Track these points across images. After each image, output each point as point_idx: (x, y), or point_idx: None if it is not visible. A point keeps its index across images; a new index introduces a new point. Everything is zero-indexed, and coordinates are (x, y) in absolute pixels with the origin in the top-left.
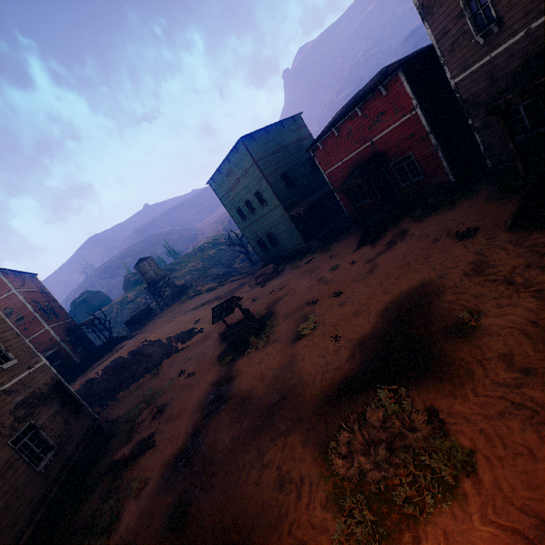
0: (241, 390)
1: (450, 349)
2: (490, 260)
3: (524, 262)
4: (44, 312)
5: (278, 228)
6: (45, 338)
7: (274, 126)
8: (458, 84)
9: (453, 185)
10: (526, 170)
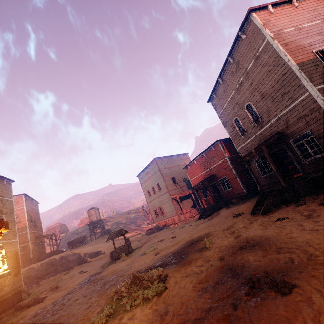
0: (101, 276)
1: (192, 255)
2: (235, 224)
3: (244, 225)
4: (31, 222)
5: (165, 204)
6: (23, 237)
7: (173, 156)
8: (239, 150)
9: (246, 194)
10: (261, 188)
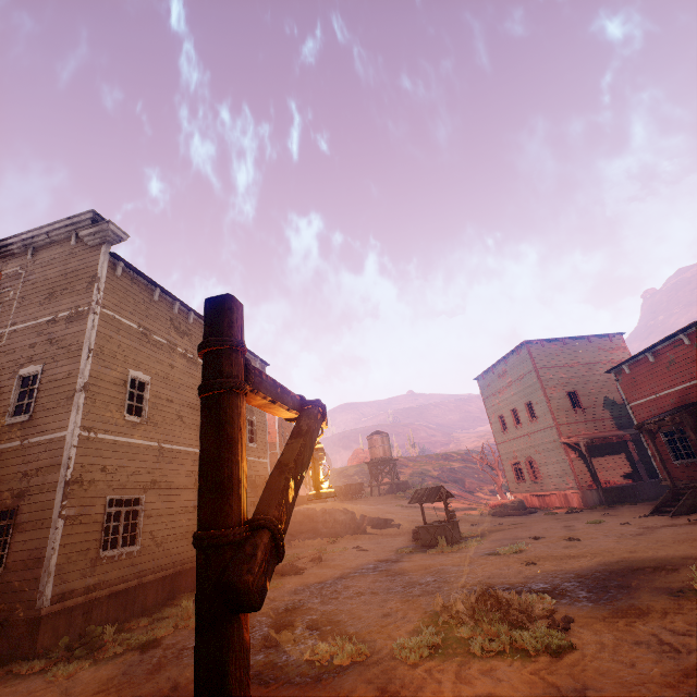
0: (400, 569)
1: (645, 598)
2: None
3: None
4: (282, 438)
5: (545, 456)
6: (271, 459)
7: (576, 339)
8: None
9: None
10: None
